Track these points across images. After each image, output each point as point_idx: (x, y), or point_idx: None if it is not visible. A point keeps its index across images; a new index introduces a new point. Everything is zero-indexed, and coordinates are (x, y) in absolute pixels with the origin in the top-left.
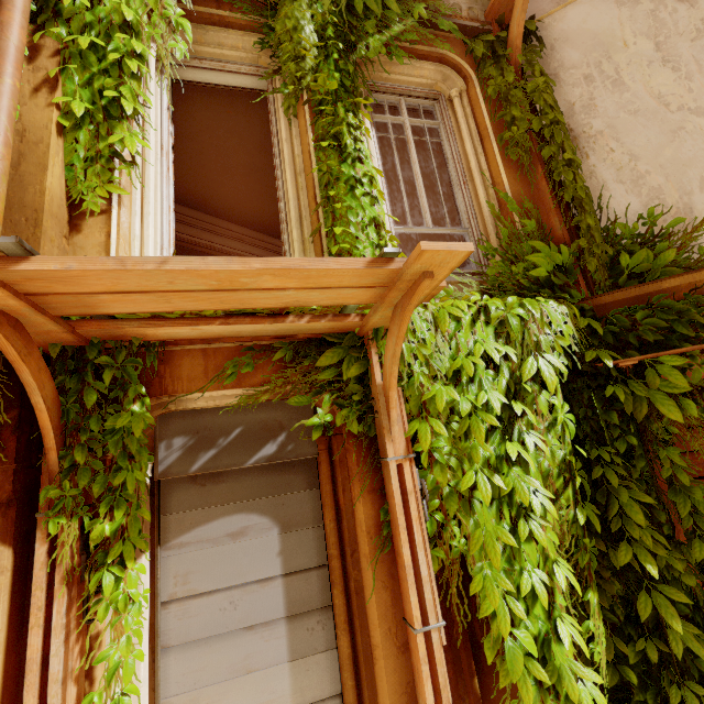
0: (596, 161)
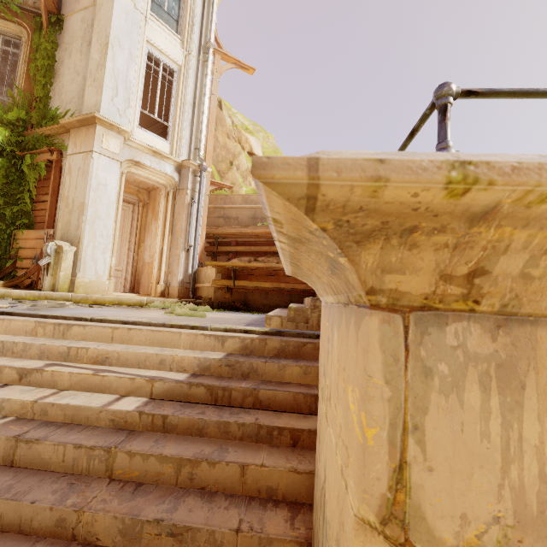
0: (57, 84)
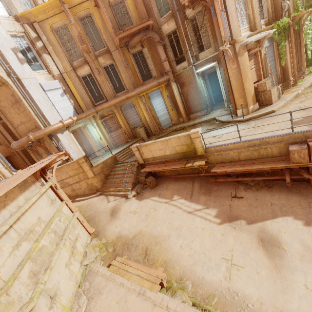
0: None
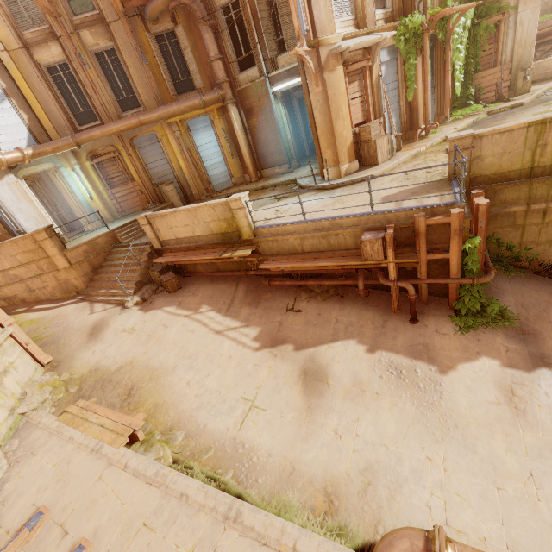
0: None
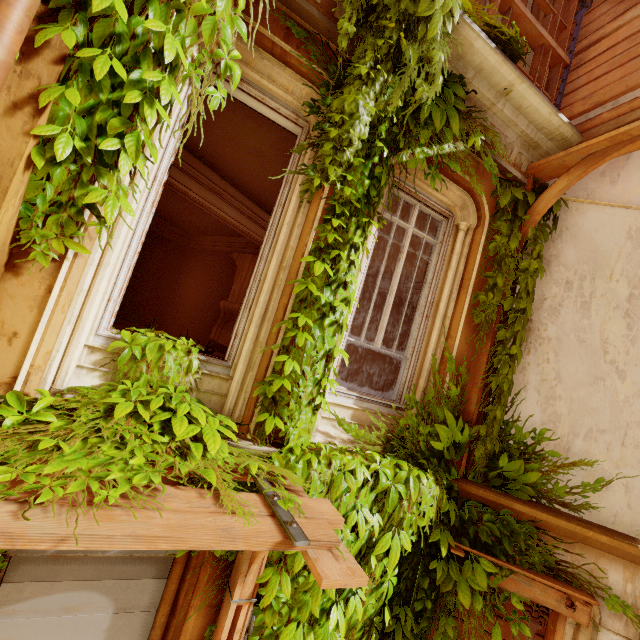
0: (533, 361)
